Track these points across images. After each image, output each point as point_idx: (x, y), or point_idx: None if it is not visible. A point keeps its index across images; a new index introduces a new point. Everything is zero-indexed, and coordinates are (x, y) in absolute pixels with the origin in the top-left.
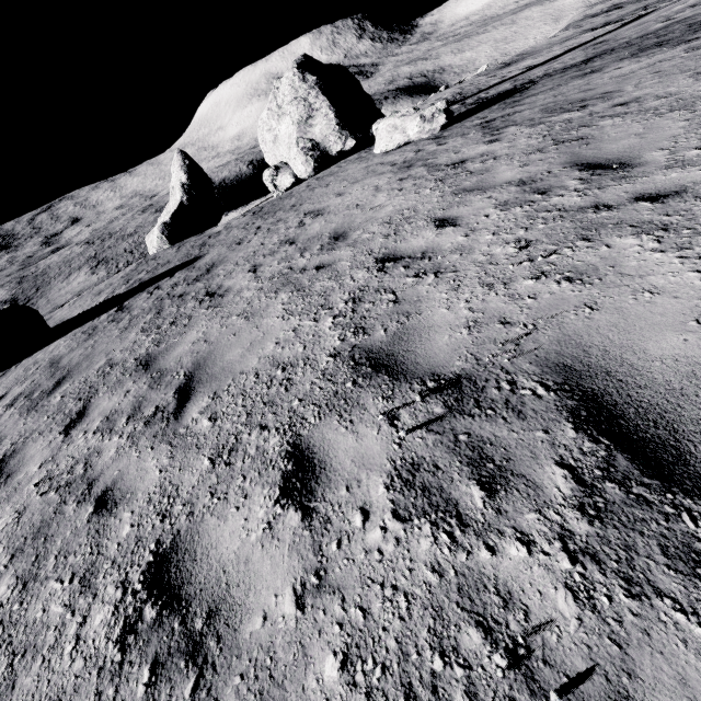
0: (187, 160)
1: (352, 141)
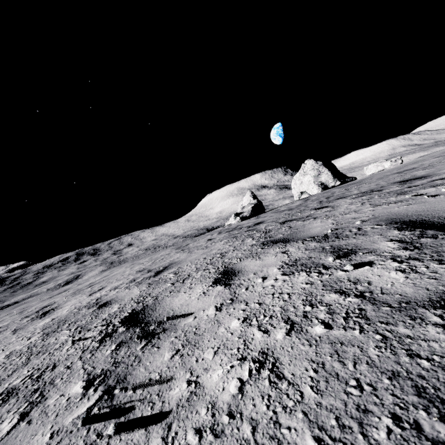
0: (253, 194)
1: (338, 182)
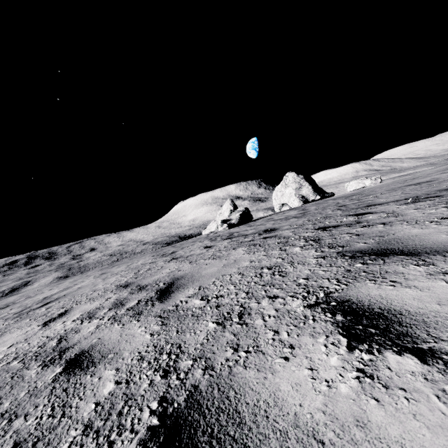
0: (233, 202)
1: (318, 197)
